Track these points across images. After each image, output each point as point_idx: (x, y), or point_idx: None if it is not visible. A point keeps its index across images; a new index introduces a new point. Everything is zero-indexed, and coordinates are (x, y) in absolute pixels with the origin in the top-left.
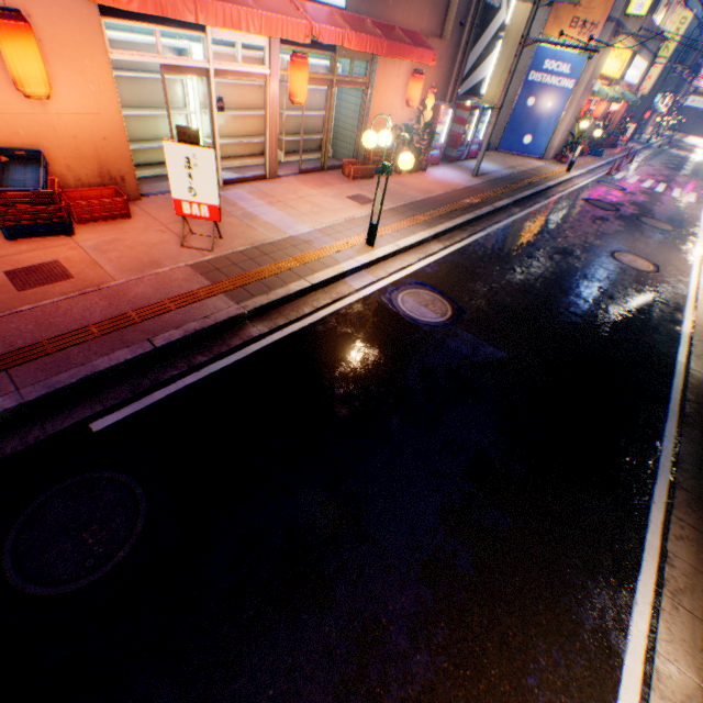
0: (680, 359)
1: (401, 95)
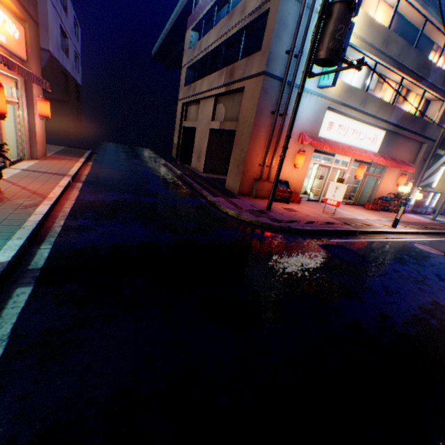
0: None
1: (392, 182)
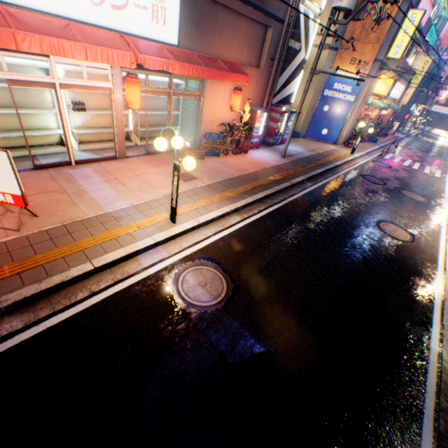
0: (433, 346)
1: (228, 102)
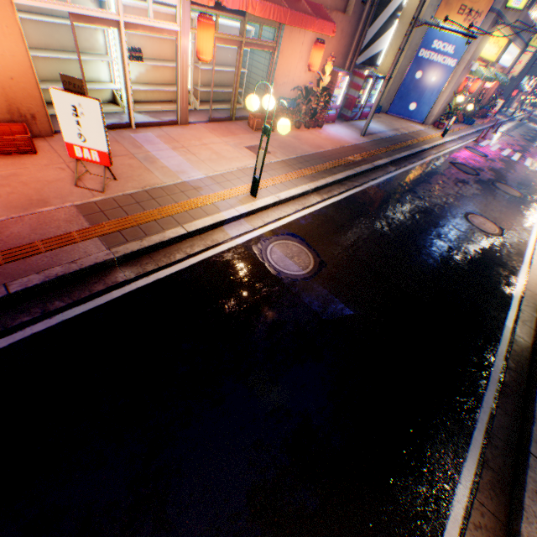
0: (508, 324)
1: (305, 59)
